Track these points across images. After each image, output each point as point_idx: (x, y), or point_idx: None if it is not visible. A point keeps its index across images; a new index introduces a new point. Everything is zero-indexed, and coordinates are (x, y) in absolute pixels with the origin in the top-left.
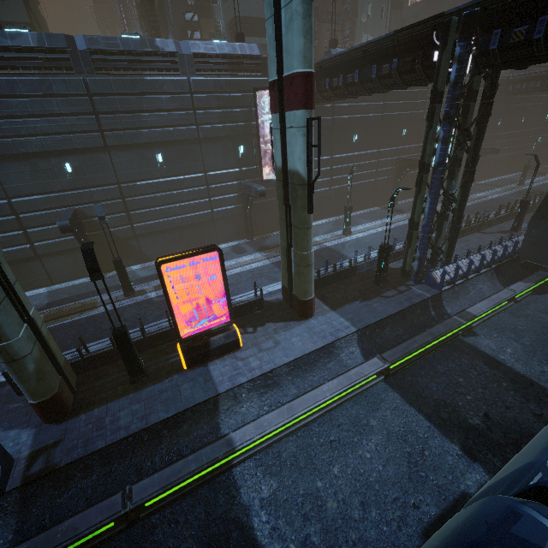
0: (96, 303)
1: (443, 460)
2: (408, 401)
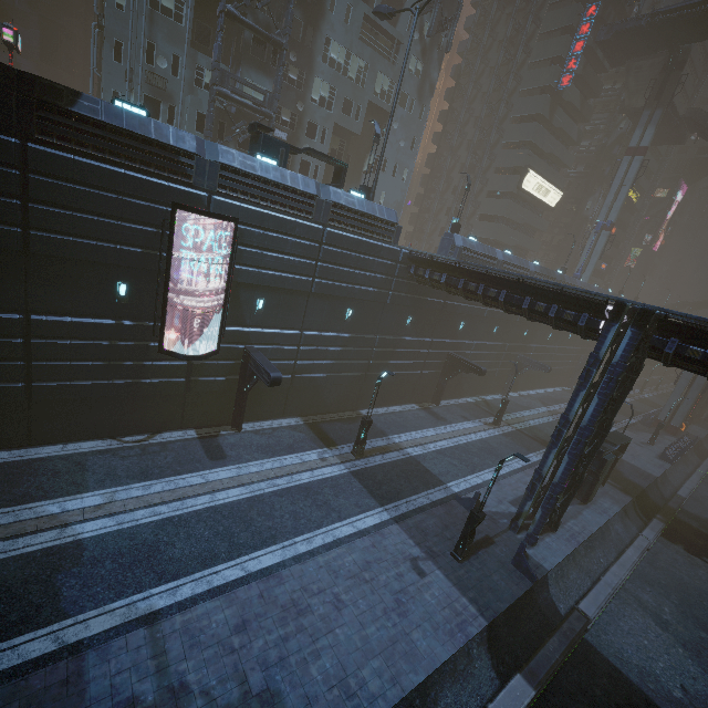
0: None
1: None
2: None
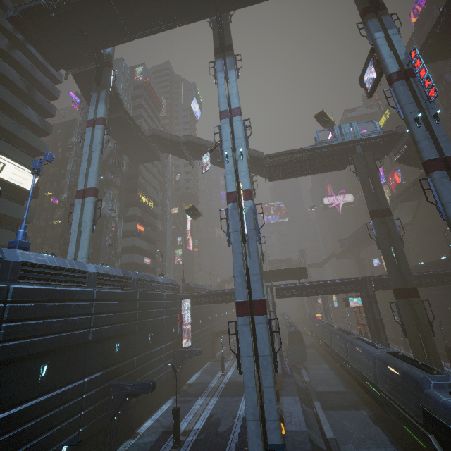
0: None
1: (357, 413)
2: (333, 409)
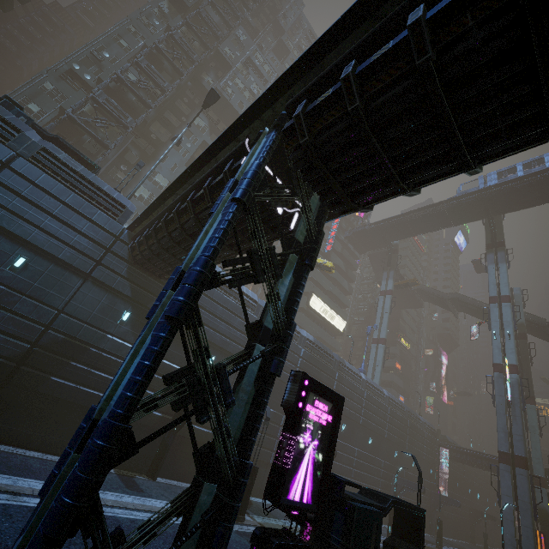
0: (431, 547)
1: None
2: None
